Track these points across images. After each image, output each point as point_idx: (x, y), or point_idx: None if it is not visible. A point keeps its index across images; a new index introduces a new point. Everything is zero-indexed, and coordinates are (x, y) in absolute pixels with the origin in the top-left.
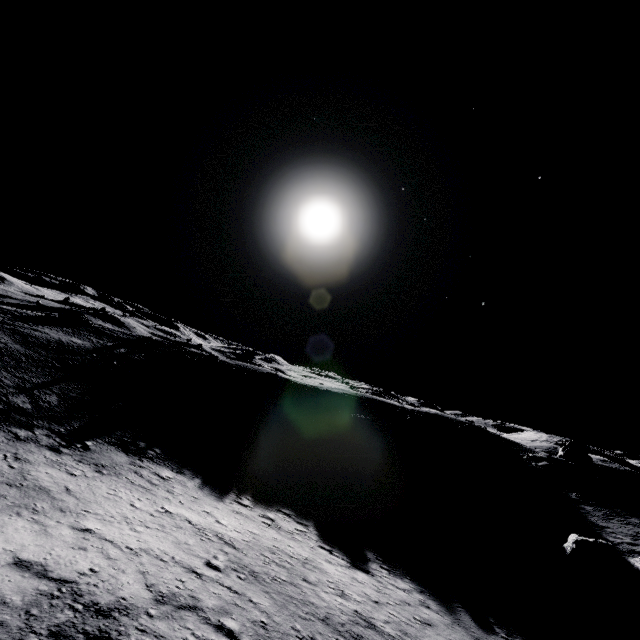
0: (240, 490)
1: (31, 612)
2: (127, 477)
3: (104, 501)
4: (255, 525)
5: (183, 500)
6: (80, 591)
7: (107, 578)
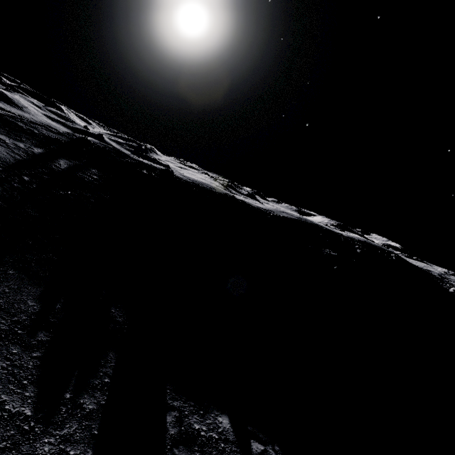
0: None
1: None
2: None
3: None
4: None
5: None
6: None
7: None
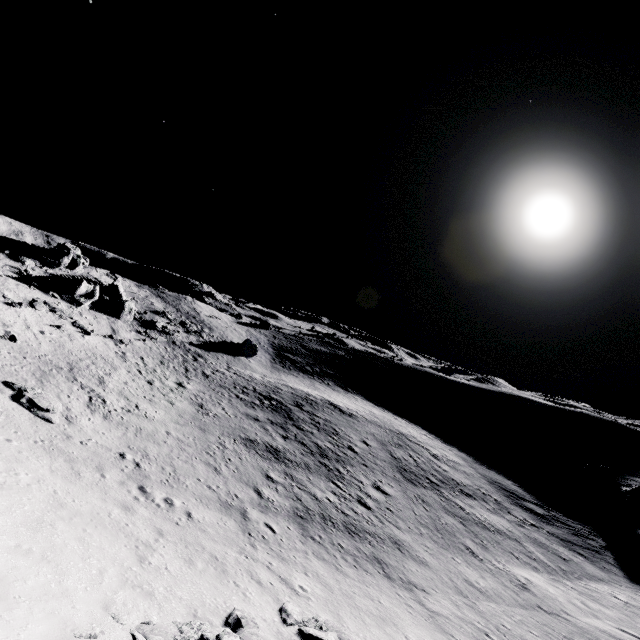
0: (386, 409)
1: (321, 399)
2: (342, 394)
3: (335, 395)
4: (386, 415)
5: (361, 403)
6: (330, 401)
7: (336, 402)
